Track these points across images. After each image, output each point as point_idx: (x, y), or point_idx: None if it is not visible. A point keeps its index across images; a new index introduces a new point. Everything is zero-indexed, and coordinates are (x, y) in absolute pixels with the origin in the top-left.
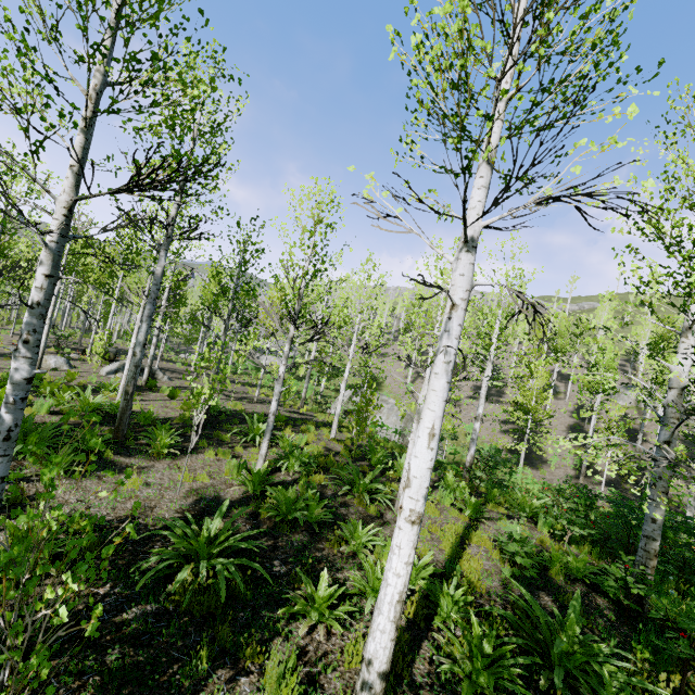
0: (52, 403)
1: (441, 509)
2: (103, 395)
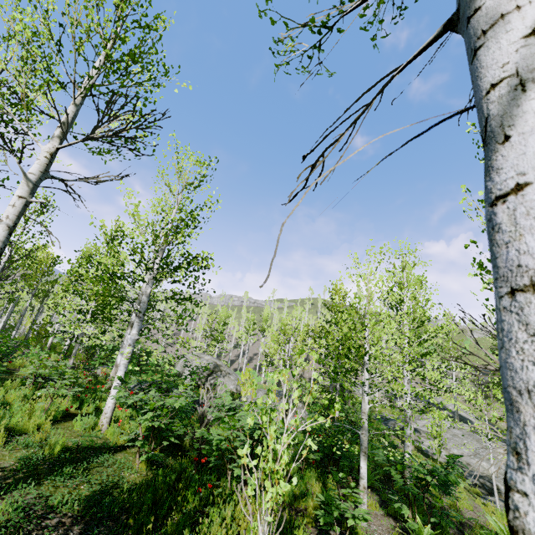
0: None
1: None
2: None
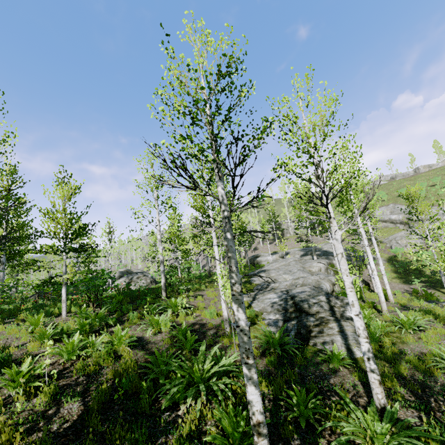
0: None
1: None
2: None
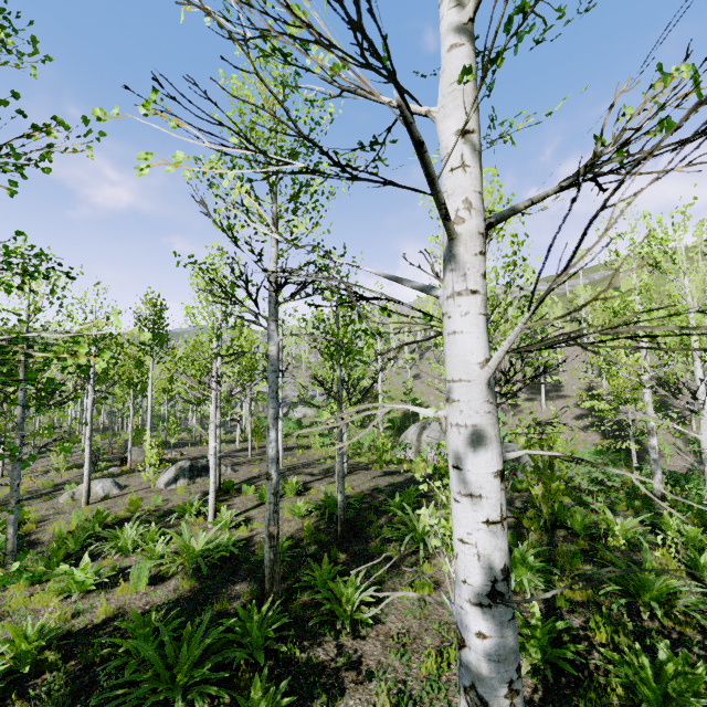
0: (149, 567)
1: None
2: (187, 523)
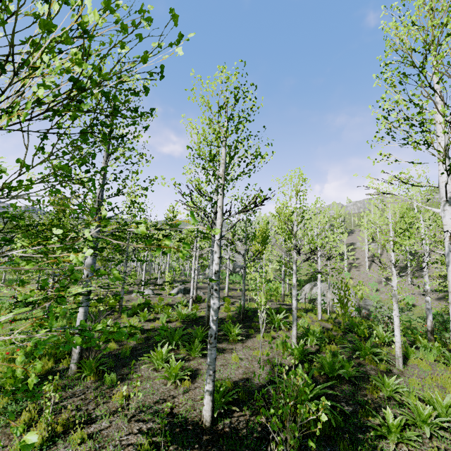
0: (166, 316)
1: (429, 364)
2: (181, 308)
